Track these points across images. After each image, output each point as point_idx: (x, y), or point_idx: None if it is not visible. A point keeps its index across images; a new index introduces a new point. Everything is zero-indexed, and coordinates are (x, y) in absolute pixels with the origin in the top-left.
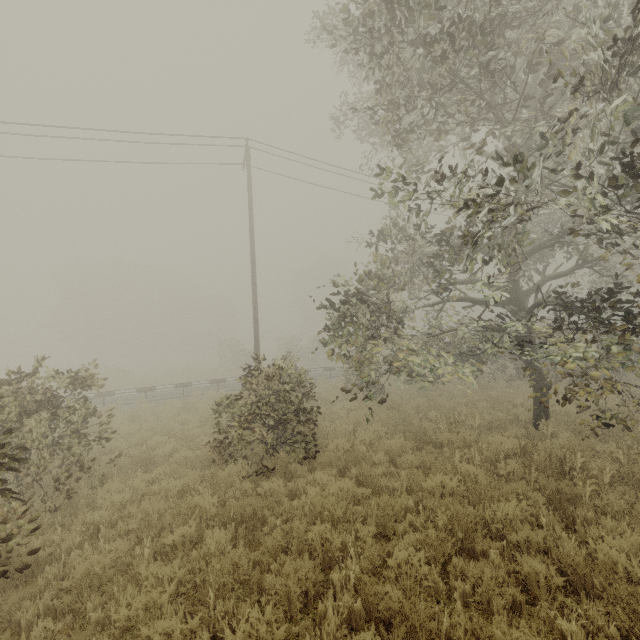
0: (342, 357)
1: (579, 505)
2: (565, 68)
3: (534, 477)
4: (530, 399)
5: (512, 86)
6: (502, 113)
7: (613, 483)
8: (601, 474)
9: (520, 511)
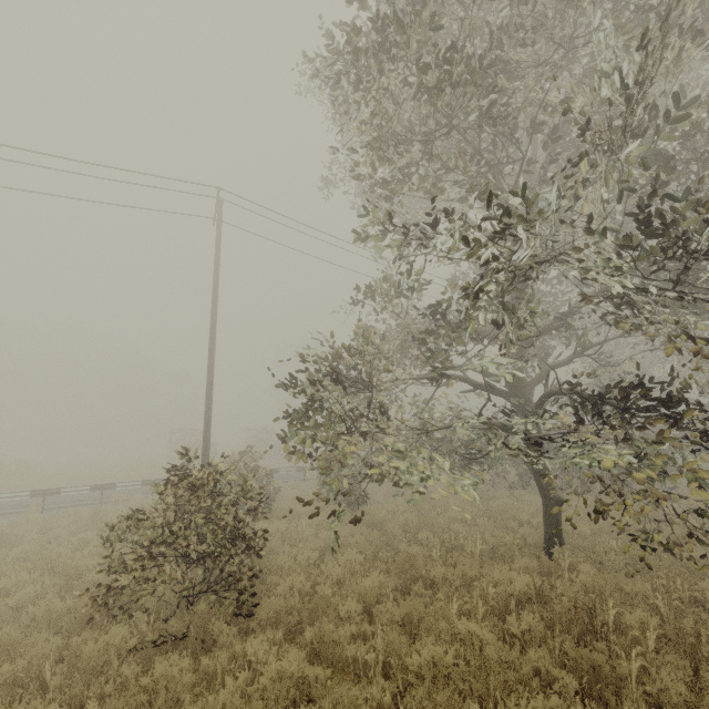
0: (305, 457)
1: (625, 692)
2: (564, 147)
3: (559, 642)
4: (537, 514)
5: (515, 147)
6: (504, 178)
7: (658, 647)
8: (644, 635)
9: (546, 706)
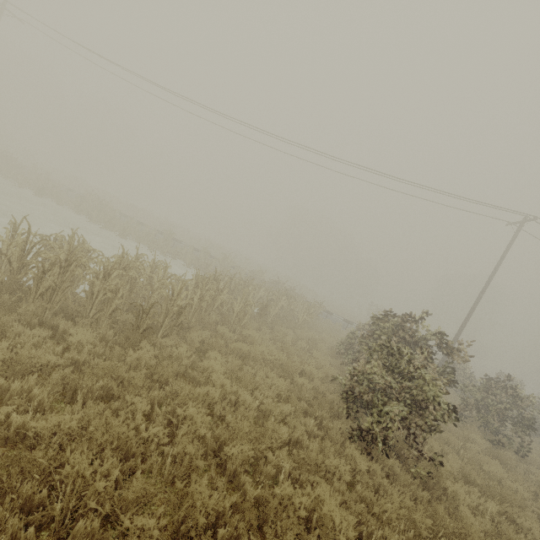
0: None
1: None
2: None
3: None
4: None
5: None
6: None
7: None
8: None
9: None
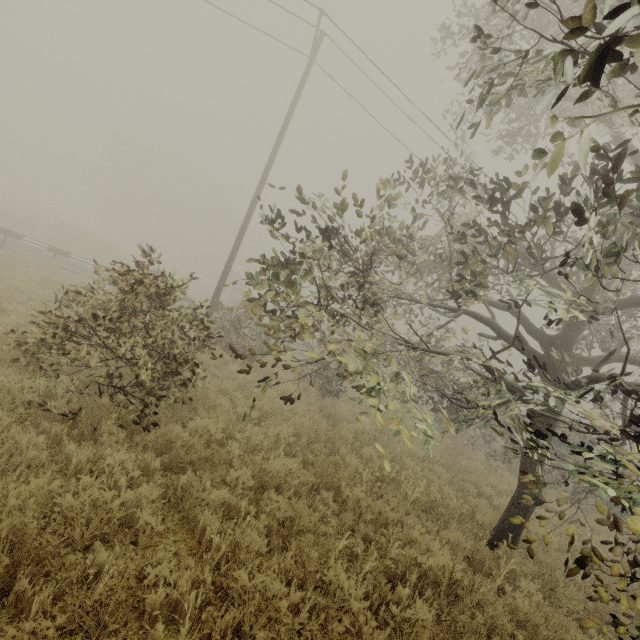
0: (260, 309)
1: None
2: None
3: None
4: (503, 494)
5: None
6: None
7: None
8: None
9: None
